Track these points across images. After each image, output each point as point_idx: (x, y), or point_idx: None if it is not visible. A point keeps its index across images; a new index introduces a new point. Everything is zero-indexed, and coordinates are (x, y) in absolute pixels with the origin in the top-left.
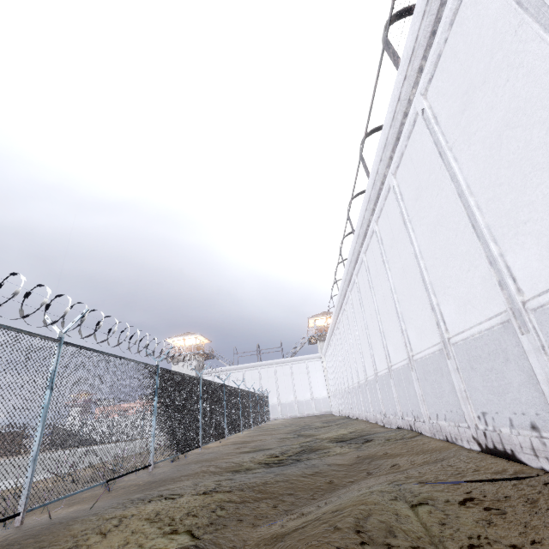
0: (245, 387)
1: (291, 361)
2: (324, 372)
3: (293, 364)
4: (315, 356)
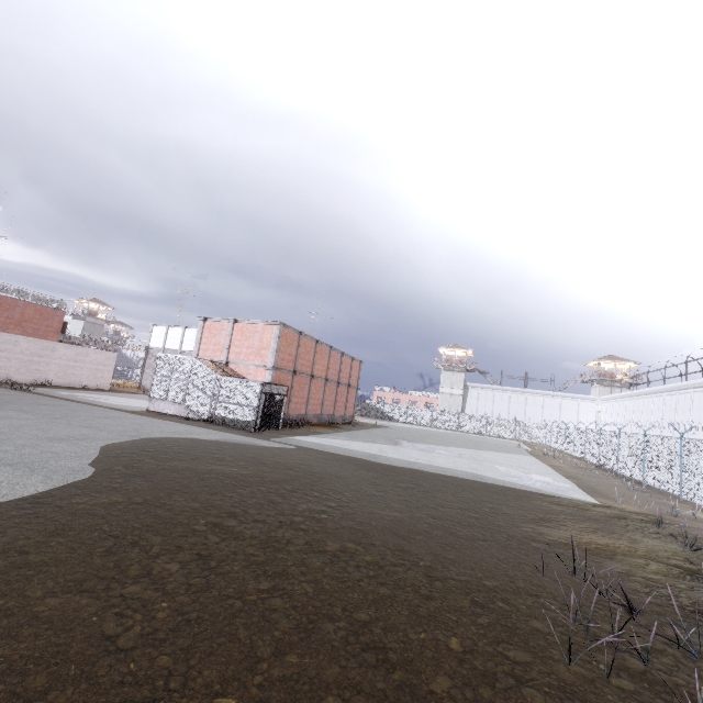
0: (510, 407)
1: (562, 396)
2: (597, 415)
3: (564, 399)
4: (590, 398)
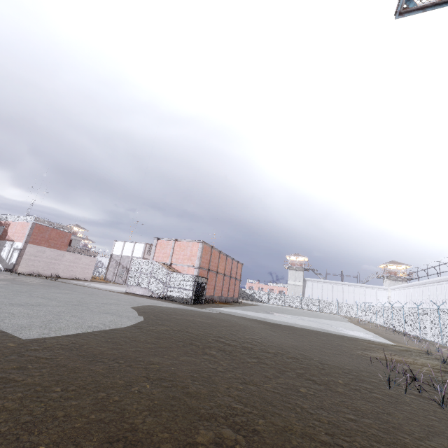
0: (333, 294)
1: (365, 286)
2: (388, 299)
3: (367, 288)
4: (383, 287)
